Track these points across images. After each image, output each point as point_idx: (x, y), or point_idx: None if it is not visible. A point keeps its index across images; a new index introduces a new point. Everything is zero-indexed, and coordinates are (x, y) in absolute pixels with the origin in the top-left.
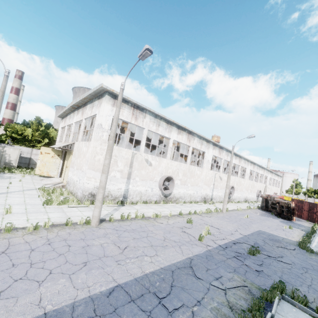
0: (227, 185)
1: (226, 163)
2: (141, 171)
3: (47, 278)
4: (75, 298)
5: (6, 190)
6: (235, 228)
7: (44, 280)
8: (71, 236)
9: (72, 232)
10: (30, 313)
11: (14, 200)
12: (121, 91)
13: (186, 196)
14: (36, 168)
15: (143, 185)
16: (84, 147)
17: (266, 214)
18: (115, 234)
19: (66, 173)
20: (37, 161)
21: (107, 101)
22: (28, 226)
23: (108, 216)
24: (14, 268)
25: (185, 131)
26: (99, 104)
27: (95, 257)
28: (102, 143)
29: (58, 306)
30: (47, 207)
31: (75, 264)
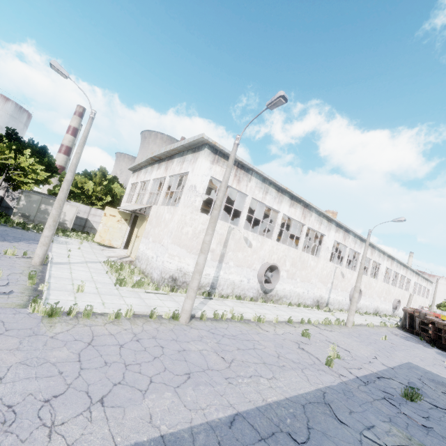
0: (356, 286)
1: (352, 254)
2: (237, 253)
3: (149, 388)
4: (191, 422)
5: (67, 259)
6: (372, 354)
7: (147, 390)
8: (160, 334)
9: (160, 328)
10: (144, 432)
11: (80, 274)
12: (236, 147)
13: (293, 295)
14: (92, 232)
15: (238, 272)
16: (167, 214)
17: (412, 338)
18: (212, 338)
19: (136, 245)
20: (94, 224)
21: (205, 156)
22: (107, 312)
23: (196, 311)
24: (108, 367)
25: (299, 203)
26: (193, 159)
27: (198, 367)
28: (193, 211)
29: (174, 429)
30: (120, 289)
31: (176, 374)
